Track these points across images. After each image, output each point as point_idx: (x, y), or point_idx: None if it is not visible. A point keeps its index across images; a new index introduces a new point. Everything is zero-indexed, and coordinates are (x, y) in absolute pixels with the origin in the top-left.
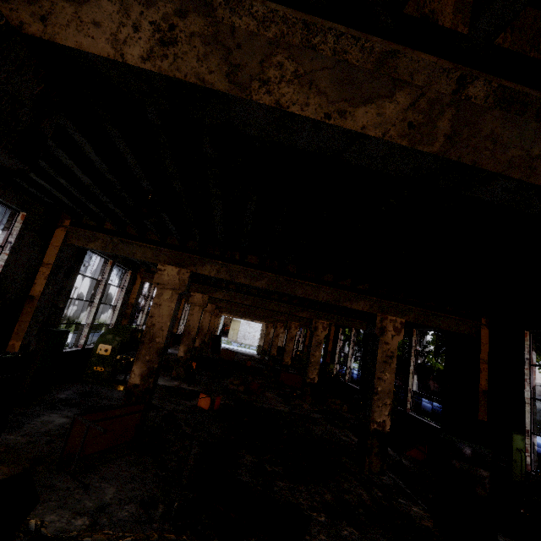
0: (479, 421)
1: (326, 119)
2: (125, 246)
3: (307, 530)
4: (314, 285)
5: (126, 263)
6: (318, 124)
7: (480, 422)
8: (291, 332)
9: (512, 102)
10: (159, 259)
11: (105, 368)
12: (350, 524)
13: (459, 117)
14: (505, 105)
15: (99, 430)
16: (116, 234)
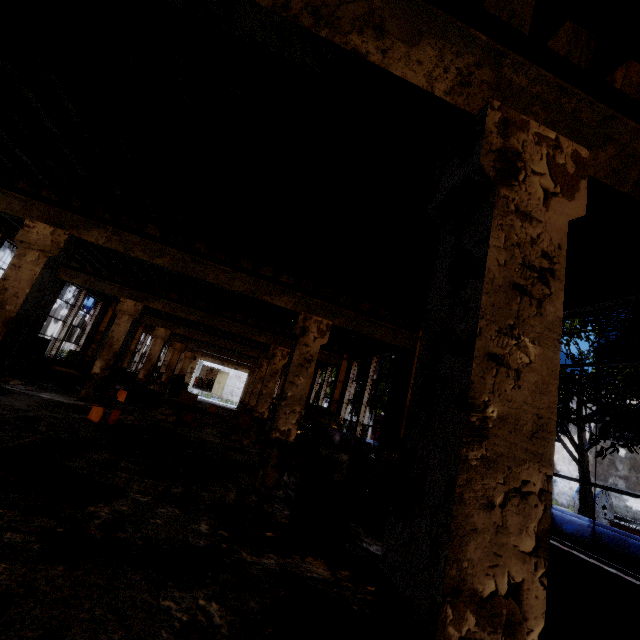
0: (399, 438)
1: None
2: None
3: (106, 500)
4: (229, 270)
5: None
6: None
7: (399, 439)
8: (261, 371)
9: None
10: (30, 214)
11: None
12: (178, 507)
13: None
14: None
15: None
16: None
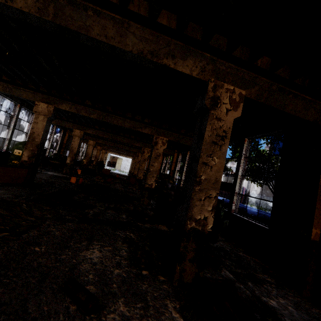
0: None
1: (6, 3)
2: (16, 90)
3: (90, 208)
4: (122, 118)
5: (31, 108)
6: (5, 5)
7: None
8: (138, 158)
9: (73, 3)
10: (36, 99)
11: (19, 162)
12: (114, 211)
13: (56, 7)
14: (71, 4)
15: (0, 174)
16: (13, 85)
